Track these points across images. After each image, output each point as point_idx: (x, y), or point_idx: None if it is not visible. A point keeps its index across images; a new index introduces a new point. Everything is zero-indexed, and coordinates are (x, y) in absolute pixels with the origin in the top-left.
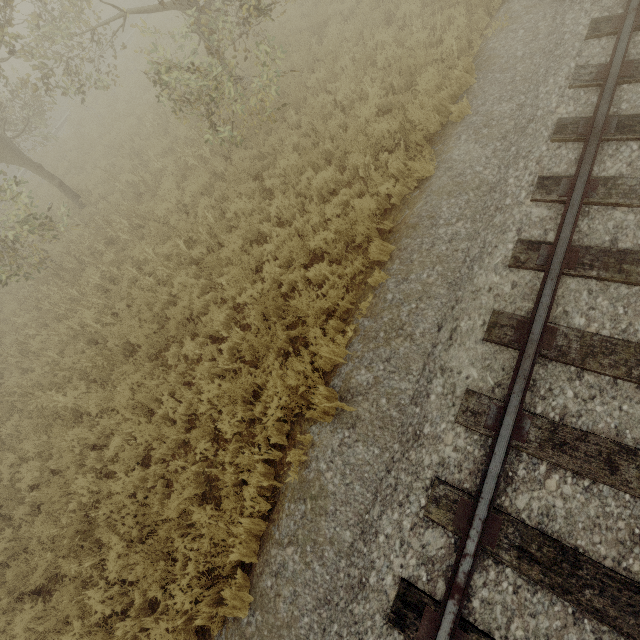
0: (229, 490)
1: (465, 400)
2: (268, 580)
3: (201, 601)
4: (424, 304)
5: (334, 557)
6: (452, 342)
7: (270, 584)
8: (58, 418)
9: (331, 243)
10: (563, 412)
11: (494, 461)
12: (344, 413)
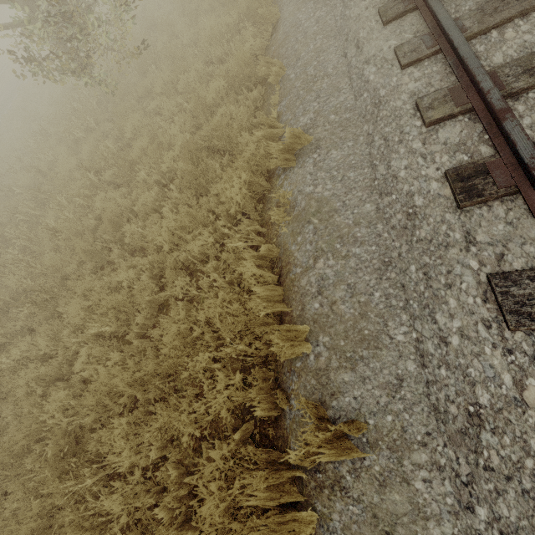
0: (227, 293)
1: (399, 52)
2: (314, 304)
3: (249, 421)
4: (323, 56)
5: (368, 230)
6: (361, 46)
7: (318, 305)
8: (6, 390)
9: (225, 97)
10: (478, 5)
11: (455, 38)
12: (304, 149)
